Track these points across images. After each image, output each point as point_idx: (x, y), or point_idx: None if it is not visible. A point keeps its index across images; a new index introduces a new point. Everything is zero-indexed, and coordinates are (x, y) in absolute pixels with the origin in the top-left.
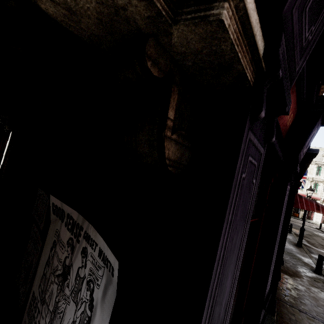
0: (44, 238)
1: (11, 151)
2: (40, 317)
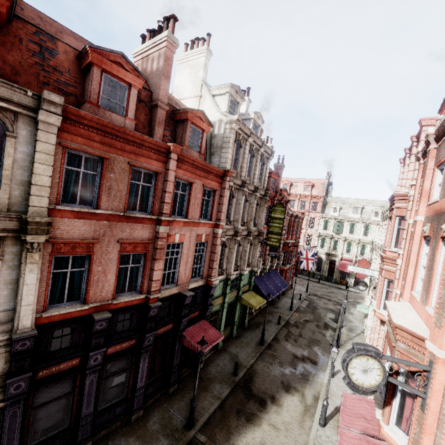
0: None
1: None
2: None
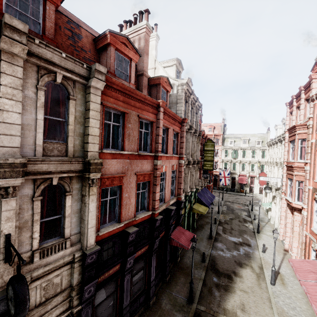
0: None
1: None
2: None
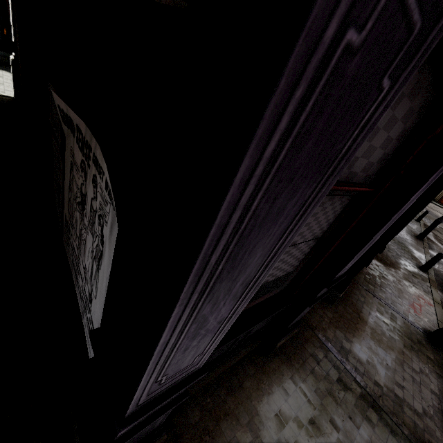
0: (63, 157)
1: (17, 15)
2: (73, 239)
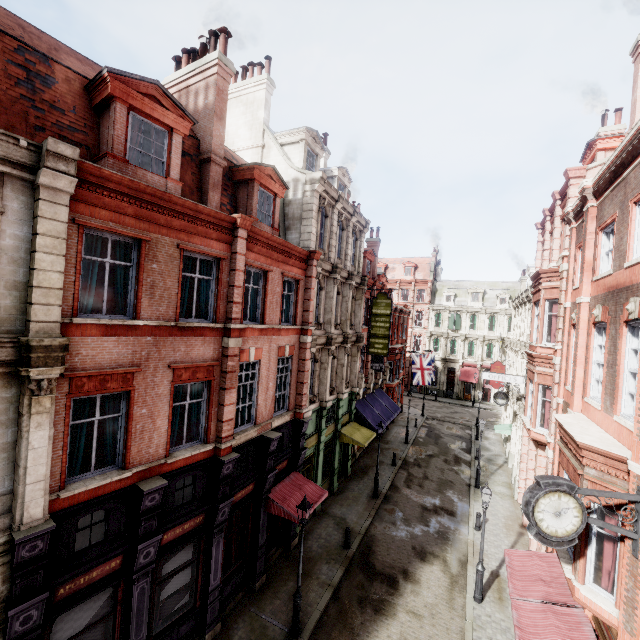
0: None
1: None
2: None
